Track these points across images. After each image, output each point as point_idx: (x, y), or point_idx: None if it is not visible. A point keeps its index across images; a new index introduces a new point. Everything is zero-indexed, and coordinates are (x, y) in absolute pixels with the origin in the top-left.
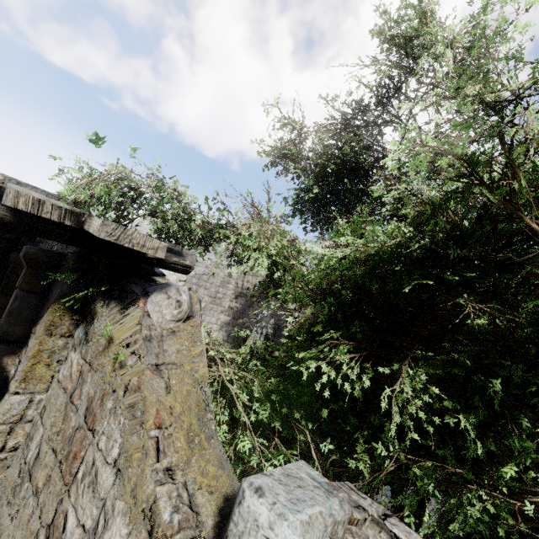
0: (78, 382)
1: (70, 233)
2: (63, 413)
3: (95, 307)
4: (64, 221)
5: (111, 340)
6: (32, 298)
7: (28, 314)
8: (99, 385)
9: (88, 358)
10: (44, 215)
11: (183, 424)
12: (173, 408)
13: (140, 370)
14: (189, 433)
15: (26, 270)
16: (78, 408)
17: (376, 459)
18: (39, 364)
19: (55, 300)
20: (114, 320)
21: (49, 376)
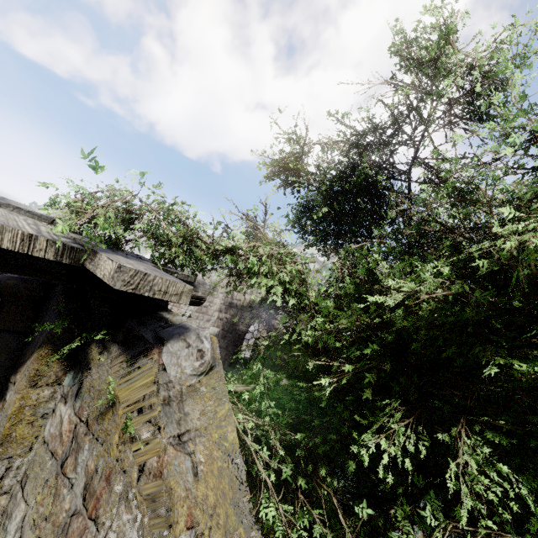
0: (72, 447)
1: (66, 270)
2: (53, 490)
3: (92, 352)
4: (61, 260)
5: (117, 400)
6: (11, 339)
7: (5, 359)
8: (102, 457)
9: (84, 416)
10: (36, 253)
11: (219, 520)
12: (206, 498)
13: (160, 448)
14: (227, 530)
15: (3, 305)
16: (73, 485)
17: (426, 525)
18: (19, 422)
19: (41, 343)
20: (120, 373)
21: (32, 437)
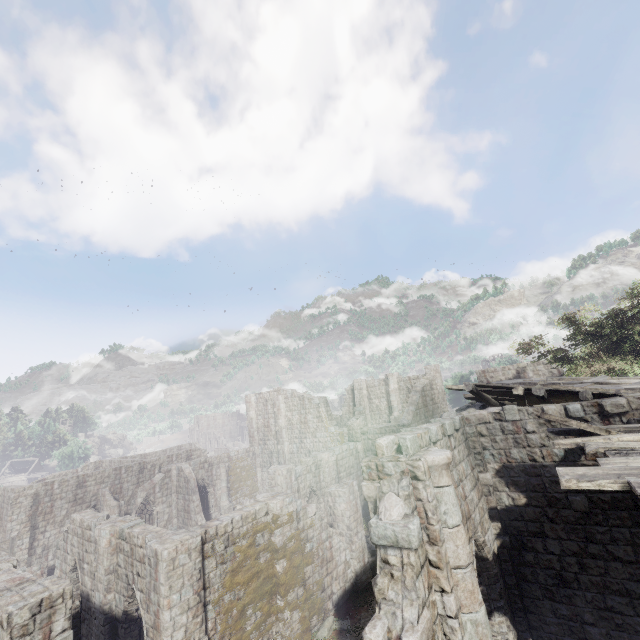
0: None
1: None
2: None
3: None
4: None
5: None
6: None
7: None
8: None
9: None
10: None
11: None
12: None
13: None
14: None
15: None
16: None
17: None
18: None
19: None
20: None
21: None
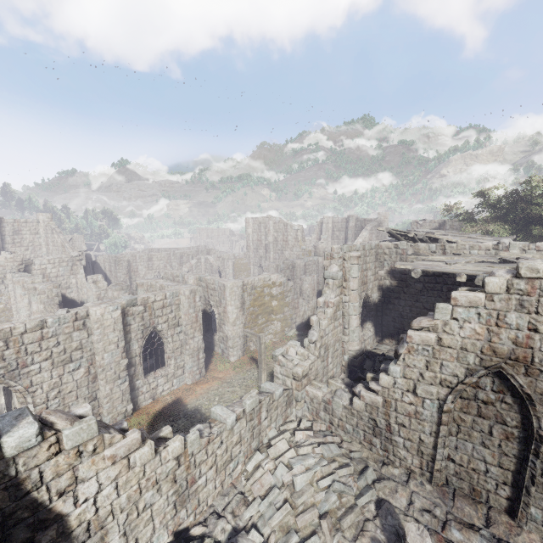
0: None
1: None
2: None
3: None
4: None
5: None
6: None
7: None
8: None
9: None
10: None
11: None
12: None
13: None
14: None
15: None
16: None
17: None
18: None
19: None
20: None
21: None
